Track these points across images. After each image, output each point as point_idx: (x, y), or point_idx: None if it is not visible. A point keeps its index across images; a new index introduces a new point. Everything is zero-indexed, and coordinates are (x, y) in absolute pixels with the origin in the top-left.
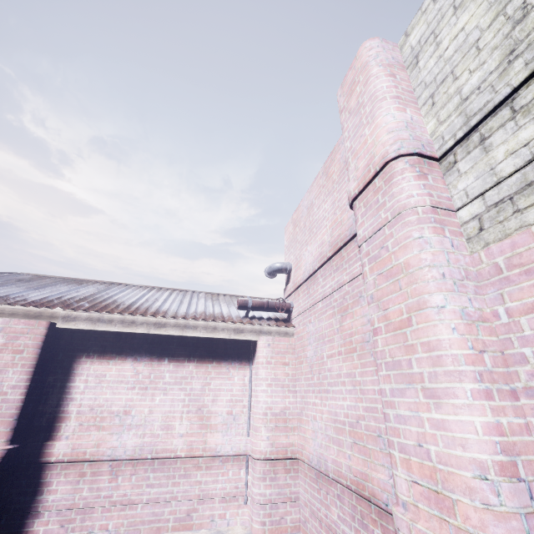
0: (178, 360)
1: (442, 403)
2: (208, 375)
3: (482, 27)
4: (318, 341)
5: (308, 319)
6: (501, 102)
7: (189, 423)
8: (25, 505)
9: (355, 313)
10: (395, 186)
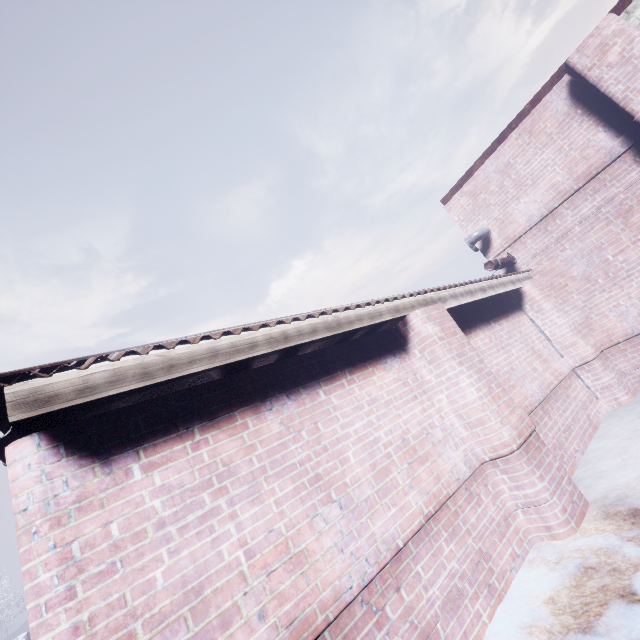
0: (495, 320)
1: None
2: (515, 325)
3: None
4: (590, 255)
5: (558, 251)
6: None
7: (538, 362)
8: None
9: None
10: None
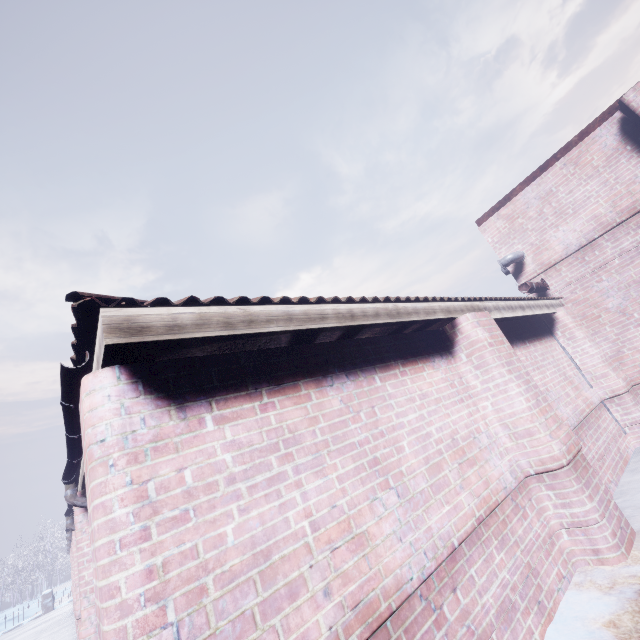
0: (530, 341)
1: None
2: (547, 349)
3: None
4: (627, 288)
5: (594, 281)
6: None
7: (570, 388)
8: None
9: None
10: None
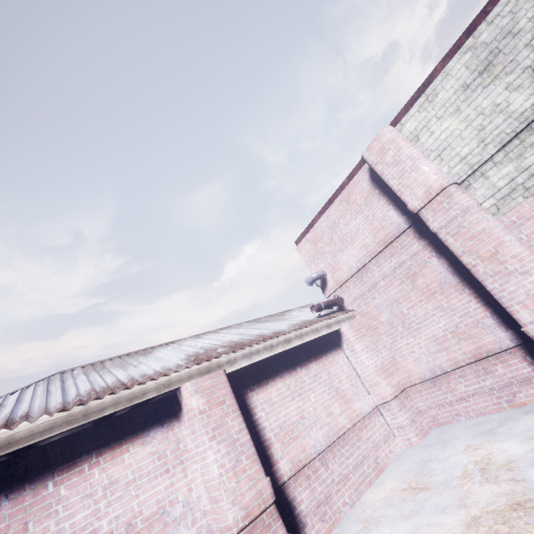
0: (304, 364)
1: (532, 273)
2: (326, 366)
3: (460, 129)
4: (391, 305)
5: (371, 298)
6: (487, 160)
7: (338, 404)
8: (292, 524)
9: (425, 273)
10: (456, 198)
